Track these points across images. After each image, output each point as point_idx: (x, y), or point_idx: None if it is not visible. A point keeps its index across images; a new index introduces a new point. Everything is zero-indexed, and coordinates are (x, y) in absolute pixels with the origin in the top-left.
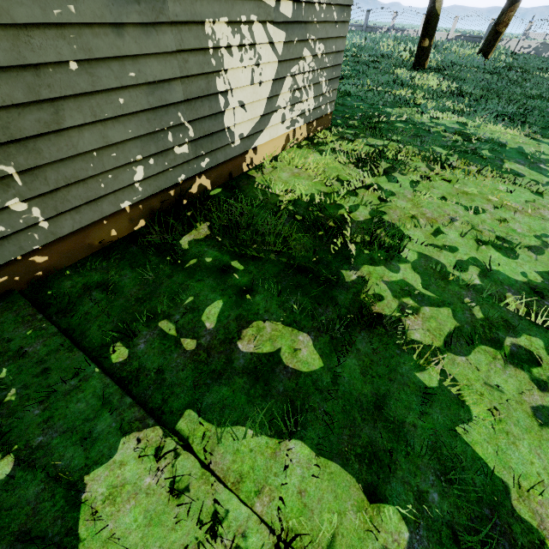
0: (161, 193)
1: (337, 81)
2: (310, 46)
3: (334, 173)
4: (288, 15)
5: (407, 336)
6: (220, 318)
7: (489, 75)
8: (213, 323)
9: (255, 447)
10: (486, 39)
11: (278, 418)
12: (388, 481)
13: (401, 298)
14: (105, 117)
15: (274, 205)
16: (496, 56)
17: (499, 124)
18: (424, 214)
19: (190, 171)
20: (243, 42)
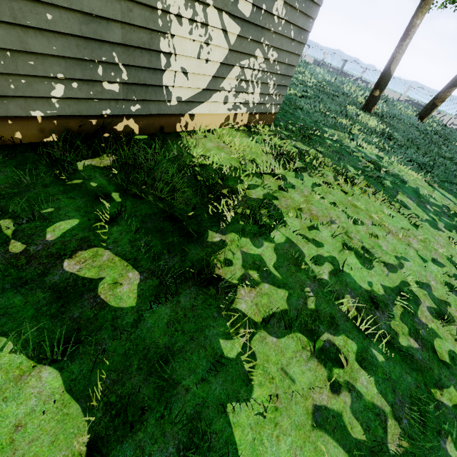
0: (82, 118)
1: (285, 89)
2: (263, 49)
3: (250, 155)
4: (246, 14)
5: (233, 304)
6: (66, 234)
7: (418, 132)
8: (54, 236)
9: (4, 363)
10: (425, 106)
11: (46, 341)
12: (120, 440)
13: (249, 270)
14: (26, 24)
15: (184, 162)
16: (430, 122)
17: (408, 167)
18: (310, 210)
19: (117, 110)
20: (195, 18)
